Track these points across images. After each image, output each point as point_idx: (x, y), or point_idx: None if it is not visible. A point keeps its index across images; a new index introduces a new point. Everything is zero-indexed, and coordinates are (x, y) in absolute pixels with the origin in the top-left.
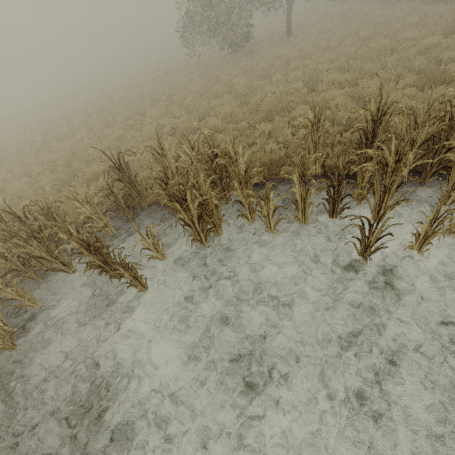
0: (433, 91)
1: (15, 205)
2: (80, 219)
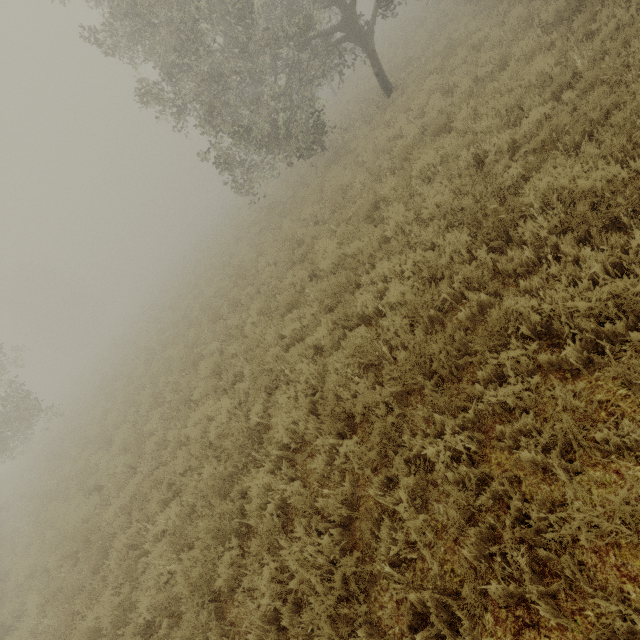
0: None
1: None
2: None
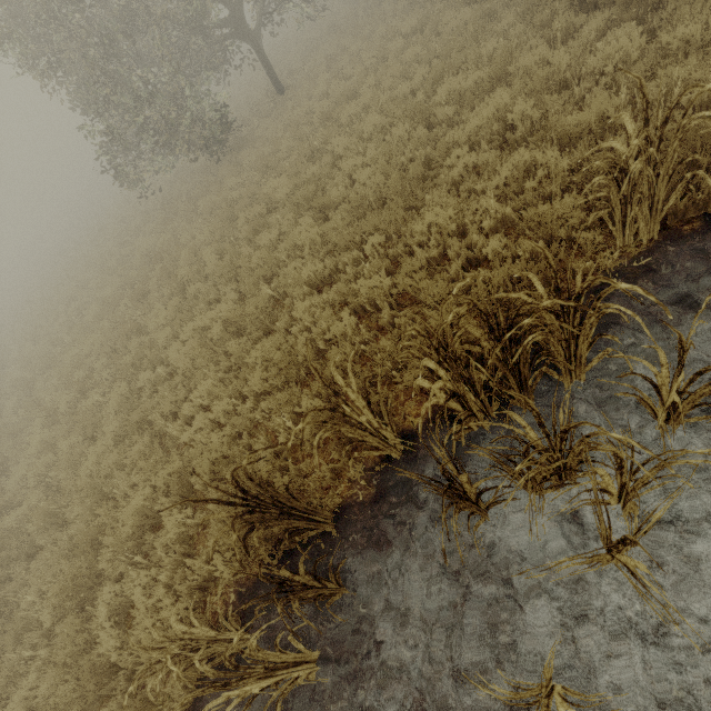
0: (662, 11)
1: None
2: None
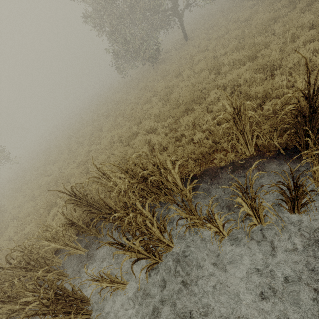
0: None
1: (23, 229)
2: (39, 274)
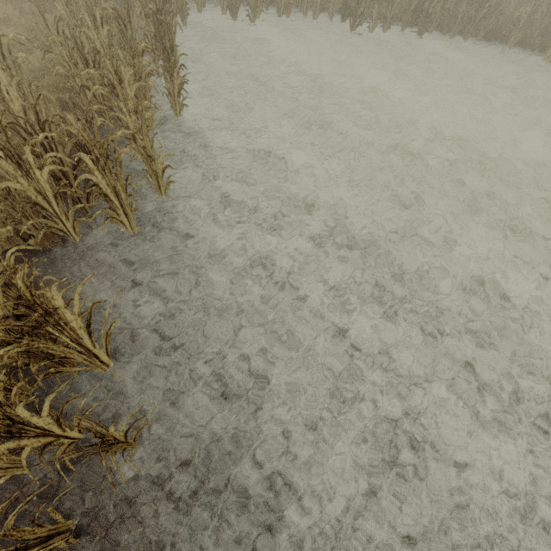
0: None
1: None
2: None
